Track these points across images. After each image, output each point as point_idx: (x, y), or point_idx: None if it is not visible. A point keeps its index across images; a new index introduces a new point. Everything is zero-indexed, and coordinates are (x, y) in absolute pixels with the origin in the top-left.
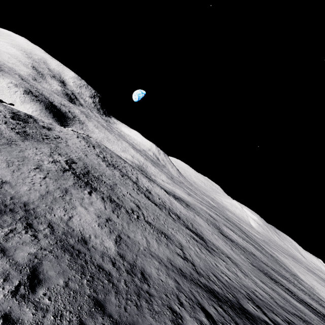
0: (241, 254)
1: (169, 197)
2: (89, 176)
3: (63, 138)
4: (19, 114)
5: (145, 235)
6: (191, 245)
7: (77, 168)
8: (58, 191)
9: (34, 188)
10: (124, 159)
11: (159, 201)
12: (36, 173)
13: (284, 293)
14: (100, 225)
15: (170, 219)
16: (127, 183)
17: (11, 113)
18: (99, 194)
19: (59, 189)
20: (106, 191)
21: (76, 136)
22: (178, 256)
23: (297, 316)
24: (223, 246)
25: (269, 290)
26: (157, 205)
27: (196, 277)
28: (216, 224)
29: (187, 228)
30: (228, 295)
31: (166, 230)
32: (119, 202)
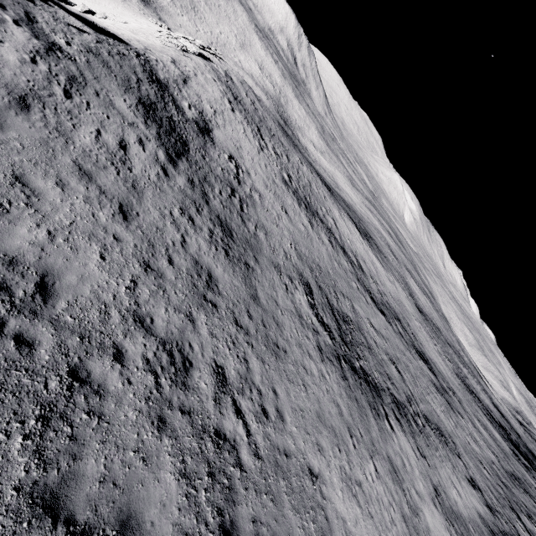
0: (443, 352)
1: (368, 251)
2: (343, 330)
3: (237, 156)
4: (148, 97)
5: (449, 474)
6: (447, 417)
7: (326, 316)
8: (399, 492)
9: (400, 532)
10: (286, 132)
11: (376, 291)
12: (366, 465)
13: (486, 421)
14: (449, 532)
15: (407, 349)
16: (346, 271)
17: (145, 115)
18: (387, 403)
19: (393, 479)
20: (376, 369)
21: (228, 102)
22: (471, 487)
23: (514, 477)
24: (435, 354)
25: (488, 438)
26: (384, 314)
27: (496, 526)
28: (404, 278)
29: (417, 354)
30: (513, 531)
31: (431, 410)
32: (397, 394)
